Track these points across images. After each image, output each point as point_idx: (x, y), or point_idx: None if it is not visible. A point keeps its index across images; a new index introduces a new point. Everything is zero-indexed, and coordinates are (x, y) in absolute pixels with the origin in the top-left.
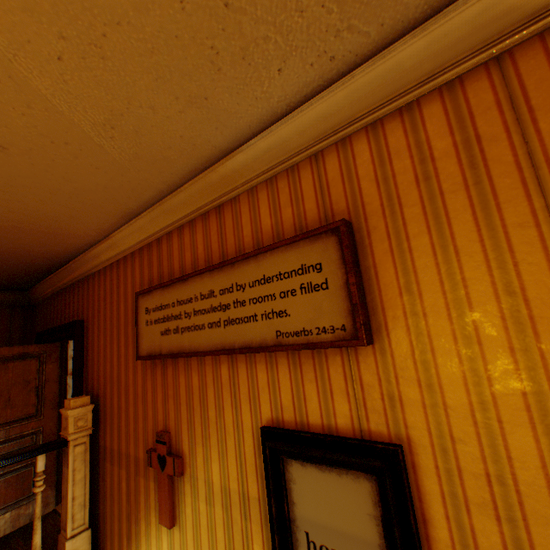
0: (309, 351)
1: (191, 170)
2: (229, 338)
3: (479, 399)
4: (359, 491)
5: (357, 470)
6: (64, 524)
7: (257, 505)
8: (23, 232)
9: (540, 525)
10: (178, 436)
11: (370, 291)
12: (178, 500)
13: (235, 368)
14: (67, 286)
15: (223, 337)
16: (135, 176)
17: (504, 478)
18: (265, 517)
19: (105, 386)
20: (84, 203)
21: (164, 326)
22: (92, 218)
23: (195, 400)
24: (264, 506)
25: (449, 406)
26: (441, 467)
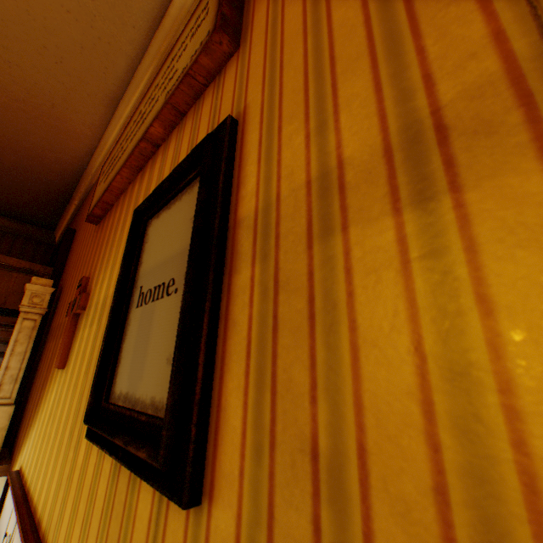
0: (194, 109)
1: (150, 23)
2: (139, 137)
3: (313, 2)
4: (191, 201)
5: (191, 175)
6: None
7: None
8: (31, 122)
9: (350, 76)
10: (93, 277)
11: (248, 6)
12: (75, 340)
13: (143, 178)
14: (77, 212)
15: (136, 141)
16: (103, 30)
17: (321, 60)
18: None
19: (69, 274)
20: (70, 75)
21: (108, 174)
22: (82, 105)
23: (113, 233)
24: None
25: (286, 39)
26: (266, 110)
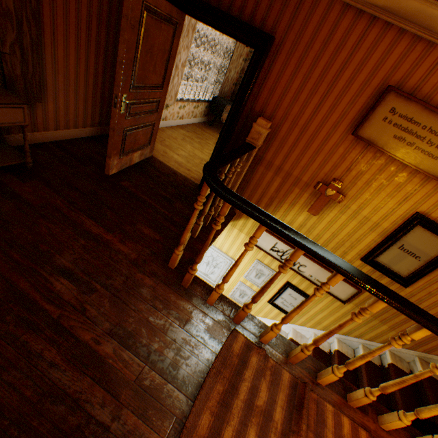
0: None
1: None
2: None
3: None
4: None
5: None
6: (230, 187)
7: (381, 230)
8: None
9: None
10: (347, 187)
11: None
12: (325, 209)
13: (423, 184)
14: None
15: None
16: None
17: None
18: (382, 234)
19: (281, 121)
20: None
21: (400, 134)
22: None
23: (378, 180)
24: (385, 231)
25: None
26: None
